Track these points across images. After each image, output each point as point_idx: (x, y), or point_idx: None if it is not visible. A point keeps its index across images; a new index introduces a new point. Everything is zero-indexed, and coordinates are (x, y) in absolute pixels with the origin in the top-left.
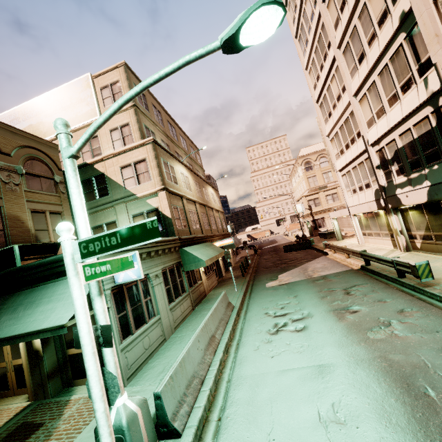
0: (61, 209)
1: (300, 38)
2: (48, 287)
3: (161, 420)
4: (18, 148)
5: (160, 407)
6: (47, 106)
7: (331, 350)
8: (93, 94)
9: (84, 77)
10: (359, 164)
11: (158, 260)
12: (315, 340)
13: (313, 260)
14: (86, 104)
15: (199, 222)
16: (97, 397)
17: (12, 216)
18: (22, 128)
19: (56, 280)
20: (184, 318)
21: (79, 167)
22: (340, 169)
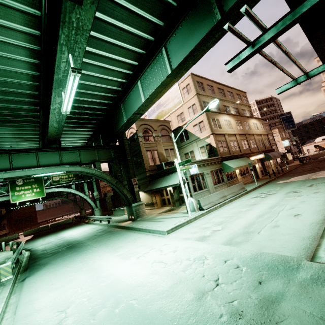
0: (173, 147)
1: None
2: (173, 175)
3: (200, 206)
4: (158, 127)
5: (199, 203)
6: (164, 103)
7: (264, 201)
8: (179, 93)
9: (175, 86)
10: None
11: (208, 167)
12: (264, 199)
13: None
14: (177, 98)
15: (238, 146)
16: (184, 192)
17: (160, 152)
18: (156, 114)
19: (174, 173)
20: None
21: (177, 128)
22: None
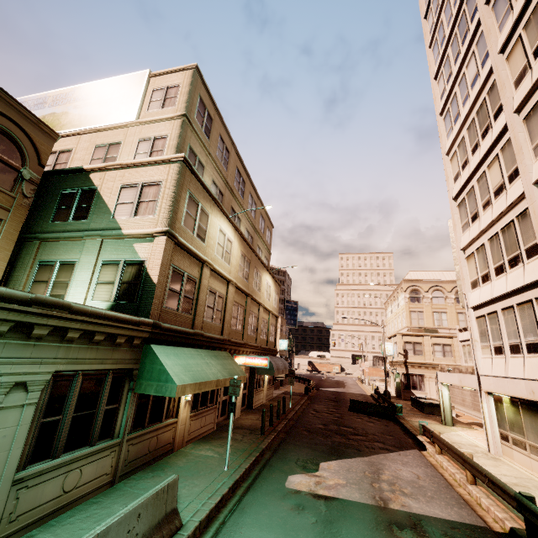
0: (5, 216)
1: (447, 114)
2: None
3: None
4: None
5: None
6: (83, 97)
7: None
8: (141, 93)
9: (141, 73)
10: (521, 304)
11: (55, 350)
12: None
13: (395, 450)
14: (127, 102)
15: (224, 315)
16: None
17: None
18: (42, 115)
19: None
20: (62, 507)
21: (71, 171)
22: (476, 305)
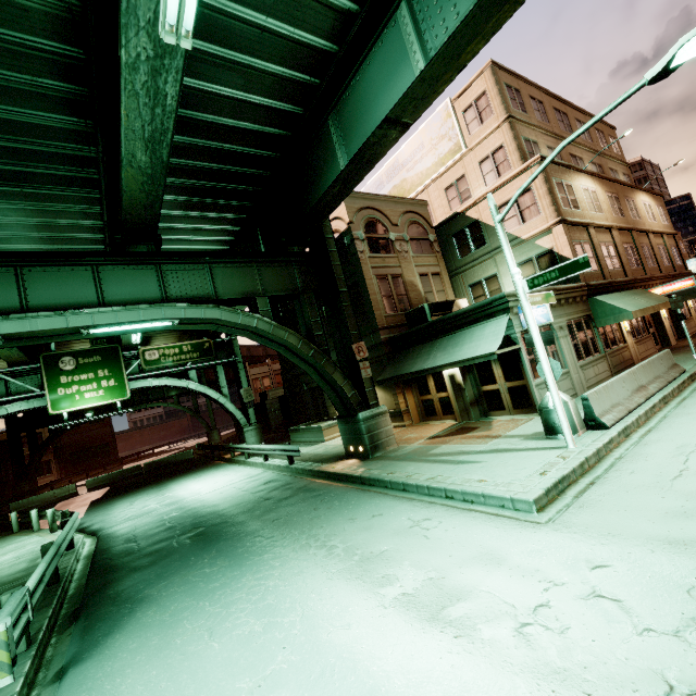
0: (439, 270)
1: None
2: (465, 333)
3: (589, 416)
4: (401, 217)
5: (587, 407)
6: (408, 159)
7: None
8: (455, 124)
9: (442, 107)
10: None
11: (561, 311)
12: None
13: None
14: (448, 140)
15: (619, 259)
16: (548, 372)
17: (408, 281)
18: (387, 192)
19: (470, 327)
20: (598, 382)
21: (450, 219)
22: None
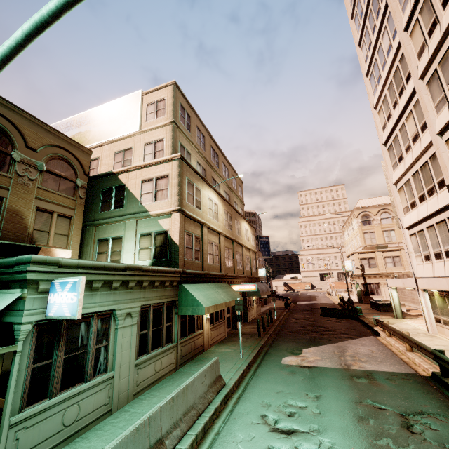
0: (73, 214)
1: (371, 76)
2: None
3: None
4: (48, 146)
5: None
6: (98, 117)
7: None
8: (139, 109)
9: (135, 93)
10: (438, 223)
11: (139, 294)
12: None
13: (356, 338)
14: (130, 117)
15: (220, 258)
16: None
17: (12, 210)
18: (72, 135)
19: None
20: (156, 380)
21: (105, 175)
22: (408, 226)
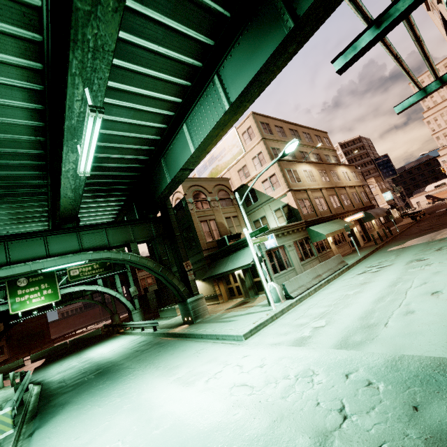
0: (237, 214)
1: None
2: (241, 252)
3: (286, 293)
4: (214, 188)
5: (285, 289)
6: (218, 155)
7: (378, 277)
8: (239, 139)
9: (232, 131)
10: None
11: (290, 237)
12: (377, 274)
13: None
14: (236, 147)
15: (327, 204)
16: (261, 275)
17: (219, 222)
18: (209, 171)
19: (243, 249)
20: None
21: (240, 187)
22: None
